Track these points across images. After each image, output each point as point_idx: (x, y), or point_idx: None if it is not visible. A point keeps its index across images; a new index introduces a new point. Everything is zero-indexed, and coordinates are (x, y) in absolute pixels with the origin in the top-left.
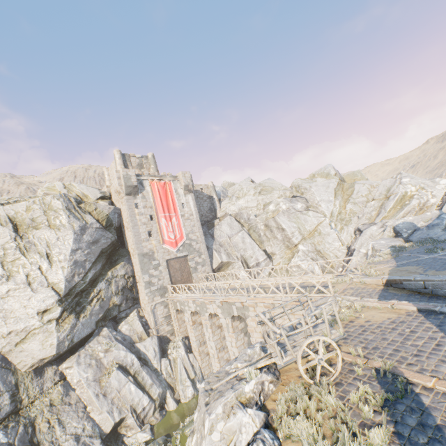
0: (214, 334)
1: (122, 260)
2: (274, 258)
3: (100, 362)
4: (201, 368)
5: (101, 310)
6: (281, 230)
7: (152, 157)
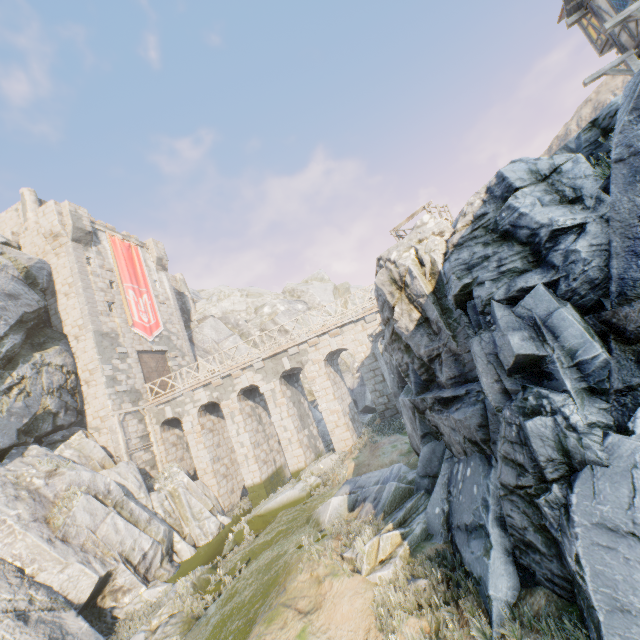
0: (246, 423)
1: (54, 344)
2: None
3: (37, 493)
4: (219, 497)
5: (26, 411)
6: (285, 332)
7: None
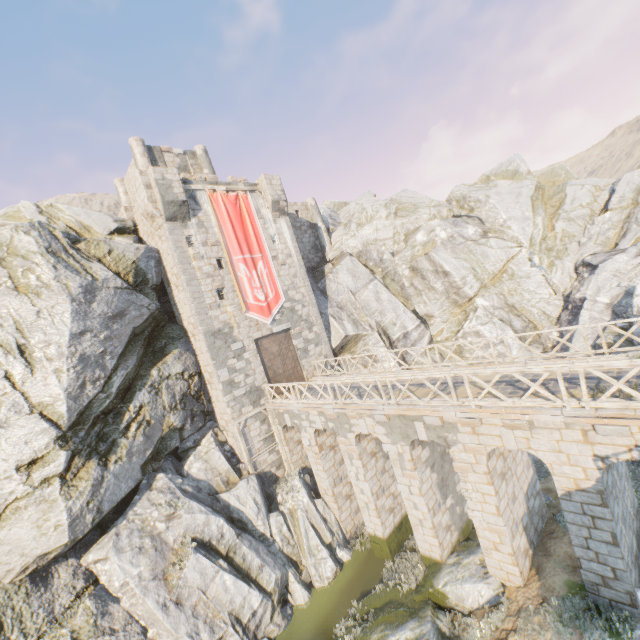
0: (367, 468)
1: (174, 346)
2: (432, 324)
3: (159, 540)
4: (340, 522)
5: (148, 443)
6: (443, 275)
7: (204, 154)
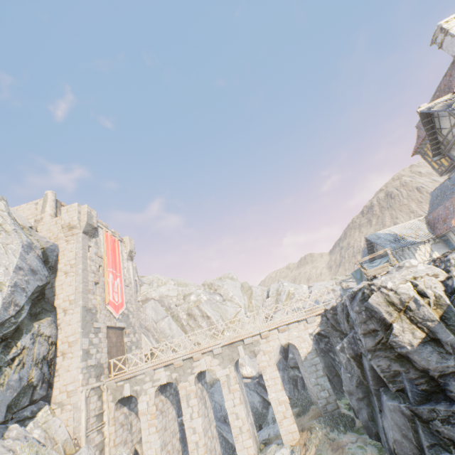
0: (199, 406)
1: (47, 314)
2: None
3: None
4: None
5: (18, 383)
6: (207, 317)
7: None
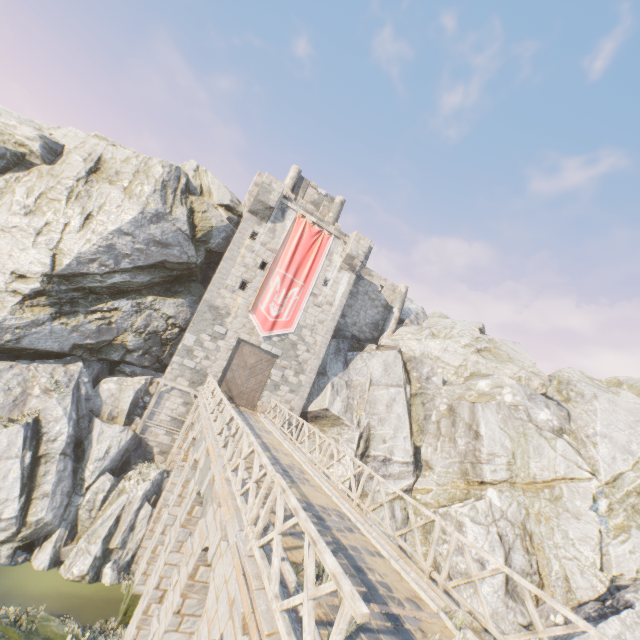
0: (182, 502)
1: (185, 296)
2: (425, 476)
3: (25, 397)
4: (141, 545)
5: (95, 334)
6: (473, 434)
7: (339, 204)
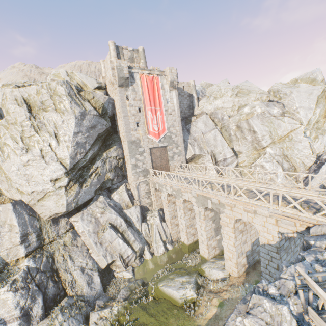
0: (186, 214)
1: (114, 144)
2: (240, 157)
3: (97, 220)
4: (171, 234)
5: (98, 182)
6: (252, 132)
7: (142, 52)
